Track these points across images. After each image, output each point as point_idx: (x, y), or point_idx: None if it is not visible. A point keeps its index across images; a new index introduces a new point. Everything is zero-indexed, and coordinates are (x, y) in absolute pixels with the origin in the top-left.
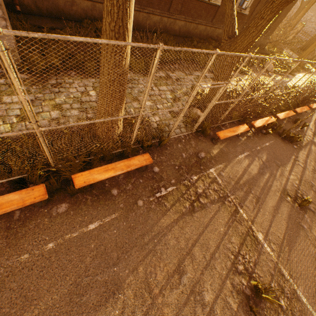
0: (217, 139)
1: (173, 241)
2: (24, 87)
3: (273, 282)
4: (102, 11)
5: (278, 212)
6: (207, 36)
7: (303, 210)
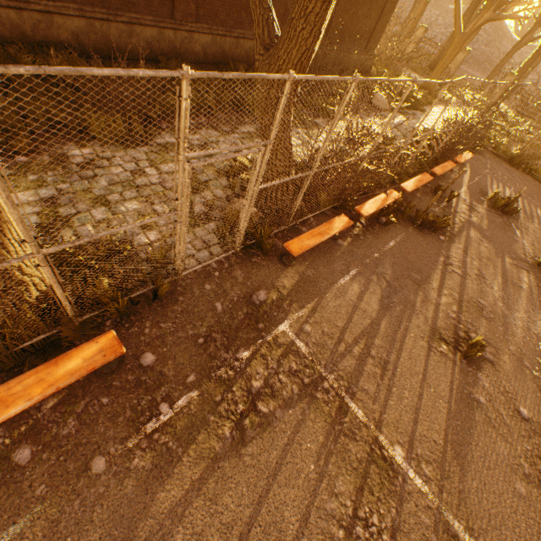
0: (290, 255)
1: None
2: None
3: None
4: (20, 25)
5: (428, 384)
6: None
7: (473, 363)
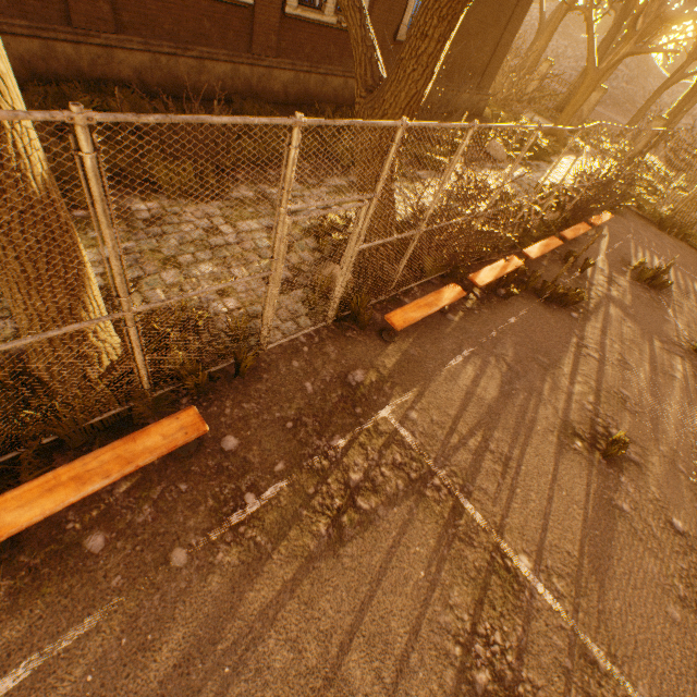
0: (392, 330)
1: (284, 653)
2: None
3: (572, 694)
4: (77, 61)
5: (560, 486)
6: (352, 99)
7: (615, 464)
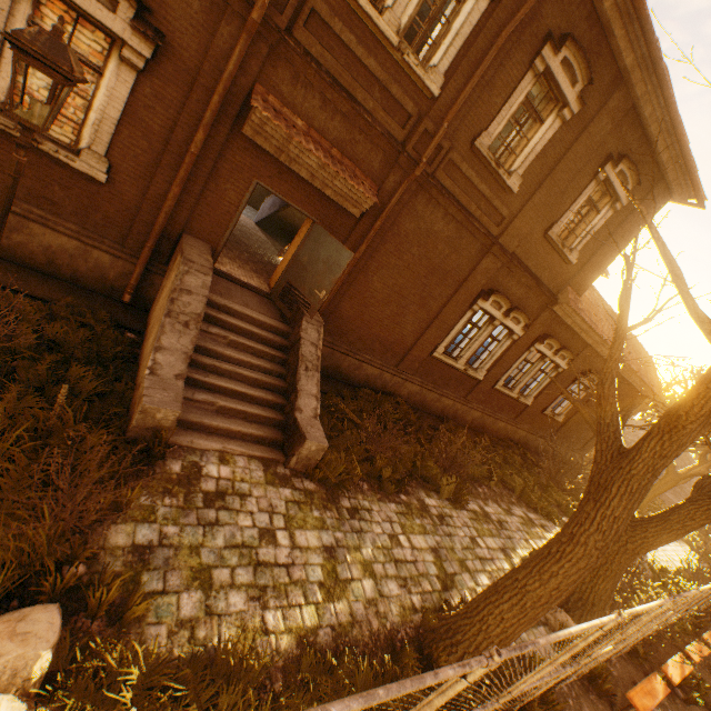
0: (625, 708)
1: None
2: (317, 511)
3: None
4: (388, 381)
5: None
6: (505, 435)
7: None
